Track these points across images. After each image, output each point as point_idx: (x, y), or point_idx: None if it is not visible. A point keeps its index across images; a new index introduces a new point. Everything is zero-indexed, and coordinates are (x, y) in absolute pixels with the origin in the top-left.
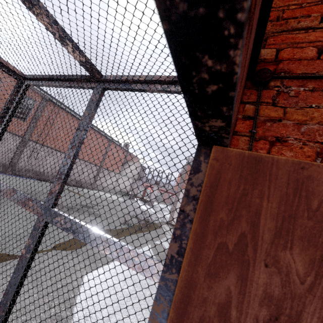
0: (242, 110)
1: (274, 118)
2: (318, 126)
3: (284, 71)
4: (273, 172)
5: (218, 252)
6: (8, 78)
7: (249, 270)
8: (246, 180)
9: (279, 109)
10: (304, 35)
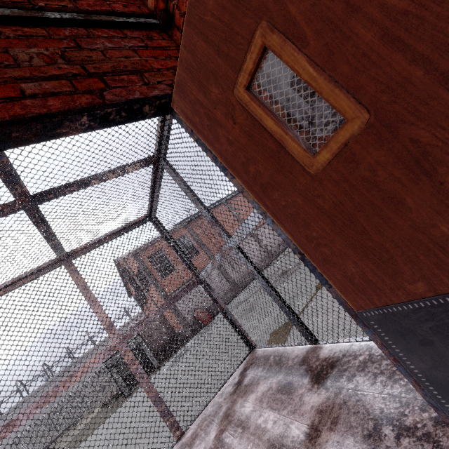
0: None
1: None
2: None
3: None
4: (182, 79)
5: (210, 132)
6: (160, 244)
7: (217, 119)
8: (185, 97)
9: None
10: None
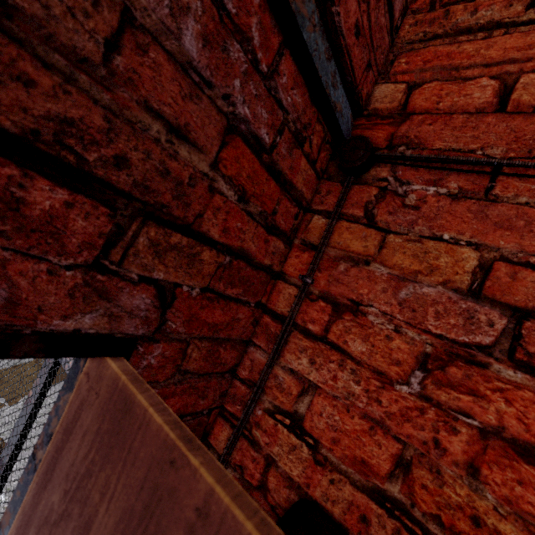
0: (307, 226)
1: (358, 254)
2: (443, 290)
3: (410, 141)
4: (135, 446)
5: None
6: None
7: None
8: (100, 443)
9: (373, 235)
10: (479, 44)
